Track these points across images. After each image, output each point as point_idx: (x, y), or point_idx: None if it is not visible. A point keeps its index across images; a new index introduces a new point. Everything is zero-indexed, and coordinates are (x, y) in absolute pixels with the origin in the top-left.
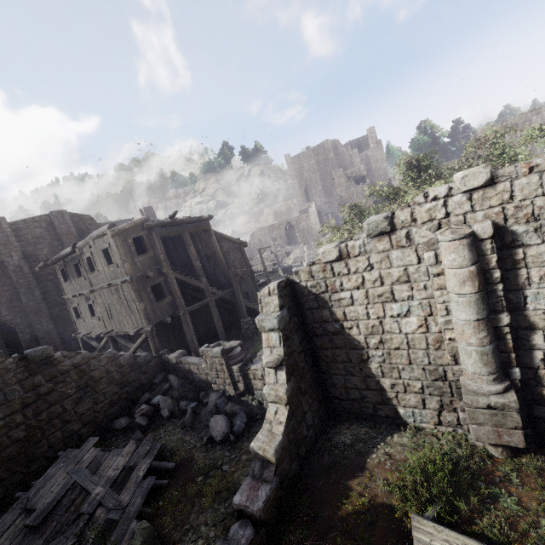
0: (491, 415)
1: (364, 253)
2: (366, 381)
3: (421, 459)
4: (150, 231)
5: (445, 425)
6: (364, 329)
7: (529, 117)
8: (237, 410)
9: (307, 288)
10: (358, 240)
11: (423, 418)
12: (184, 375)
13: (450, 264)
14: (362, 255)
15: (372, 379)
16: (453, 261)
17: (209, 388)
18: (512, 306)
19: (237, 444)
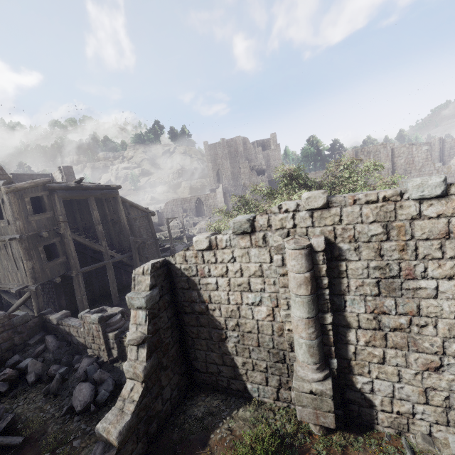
0: (312, 400)
1: (230, 247)
2: (223, 357)
3: (253, 439)
4: (52, 192)
5: (282, 401)
6: (224, 312)
7: (379, 148)
8: (105, 377)
9: (181, 270)
10: (225, 235)
11: (265, 394)
12: (63, 336)
13: (292, 268)
14: (228, 249)
15: (228, 356)
16: (293, 267)
17: (86, 351)
18: (336, 307)
19: (96, 415)
